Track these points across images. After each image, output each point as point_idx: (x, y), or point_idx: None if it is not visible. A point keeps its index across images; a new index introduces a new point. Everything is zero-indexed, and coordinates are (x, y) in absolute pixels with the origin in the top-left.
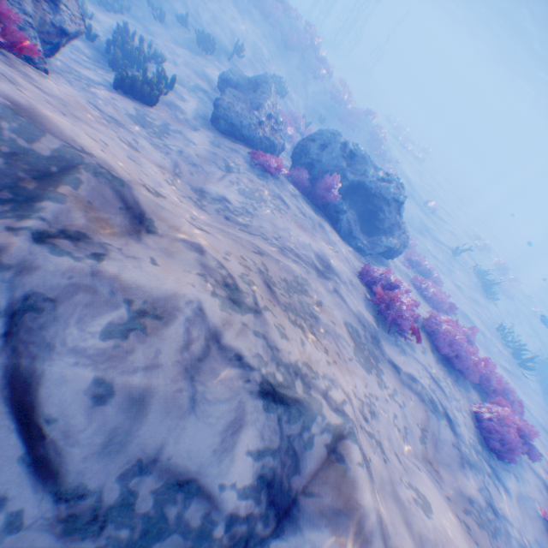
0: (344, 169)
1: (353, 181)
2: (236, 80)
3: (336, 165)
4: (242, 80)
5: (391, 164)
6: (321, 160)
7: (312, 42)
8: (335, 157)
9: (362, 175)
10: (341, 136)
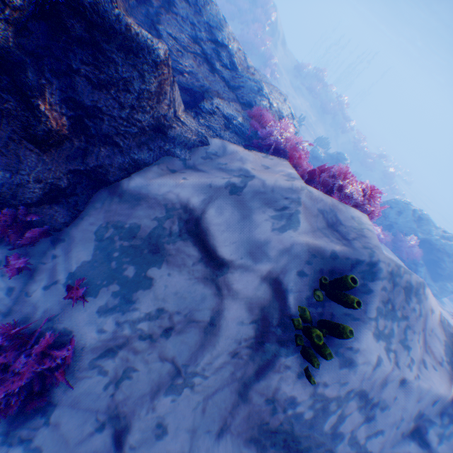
0: (415, 229)
1: (420, 238)
2: (322, 157)
3: (409, 227)
4: (325, 156)
5: (399, 196)
6: (398, 222)
7: (342, 107)
8: (408, 221)
9: (428, 235)
10: (410, 204)
